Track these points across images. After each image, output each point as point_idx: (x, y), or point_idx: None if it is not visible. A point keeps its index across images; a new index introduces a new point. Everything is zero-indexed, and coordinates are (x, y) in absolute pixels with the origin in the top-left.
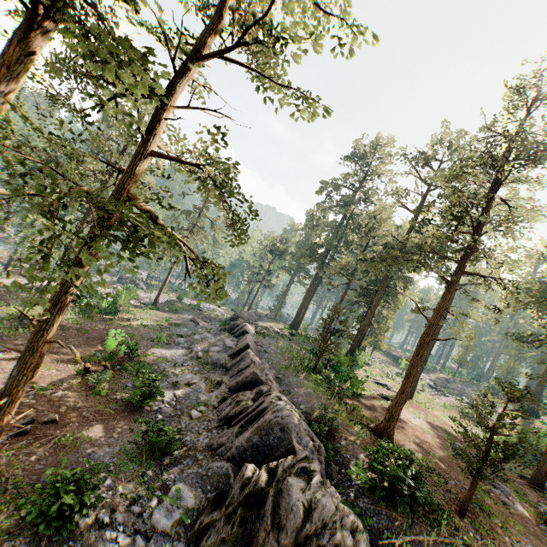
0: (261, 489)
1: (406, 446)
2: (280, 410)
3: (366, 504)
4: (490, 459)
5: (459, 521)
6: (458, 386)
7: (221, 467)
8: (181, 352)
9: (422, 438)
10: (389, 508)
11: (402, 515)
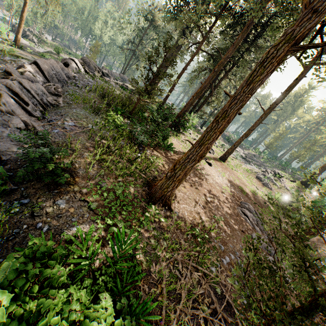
0: None
1: (188, 208)
2: None
3: None
4: None
5: None
6: (260, 160)
7: None
8: None
9: (216, 196)
10: None
11: None
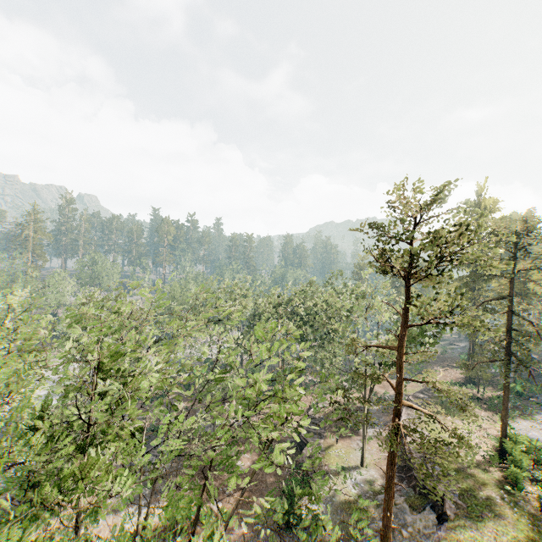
0: None
1: None
2: None
3: None
4: None
5: None
6: None
7: None
8: None
9: None
10: None
11: None
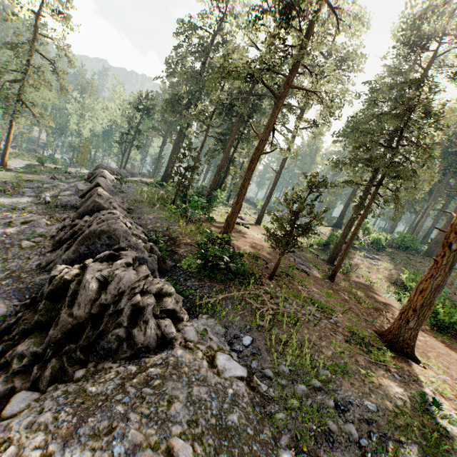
0: (68, 281)
1: (242, 247)
2: (107, 221)
3: (192, 283)
4: (292, 235)
5: (267, 282)
6: None
7: (46, 278)
8: (27, 200)
9: (259, 243)
10: (211, 282)
11: (222, 284)
